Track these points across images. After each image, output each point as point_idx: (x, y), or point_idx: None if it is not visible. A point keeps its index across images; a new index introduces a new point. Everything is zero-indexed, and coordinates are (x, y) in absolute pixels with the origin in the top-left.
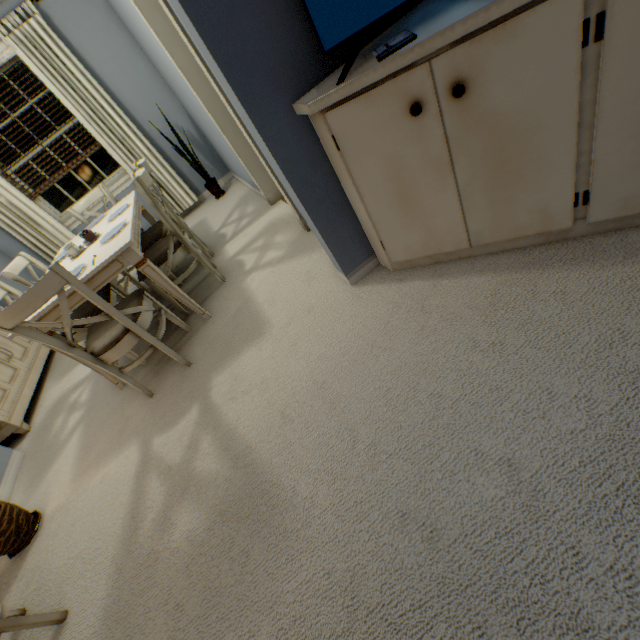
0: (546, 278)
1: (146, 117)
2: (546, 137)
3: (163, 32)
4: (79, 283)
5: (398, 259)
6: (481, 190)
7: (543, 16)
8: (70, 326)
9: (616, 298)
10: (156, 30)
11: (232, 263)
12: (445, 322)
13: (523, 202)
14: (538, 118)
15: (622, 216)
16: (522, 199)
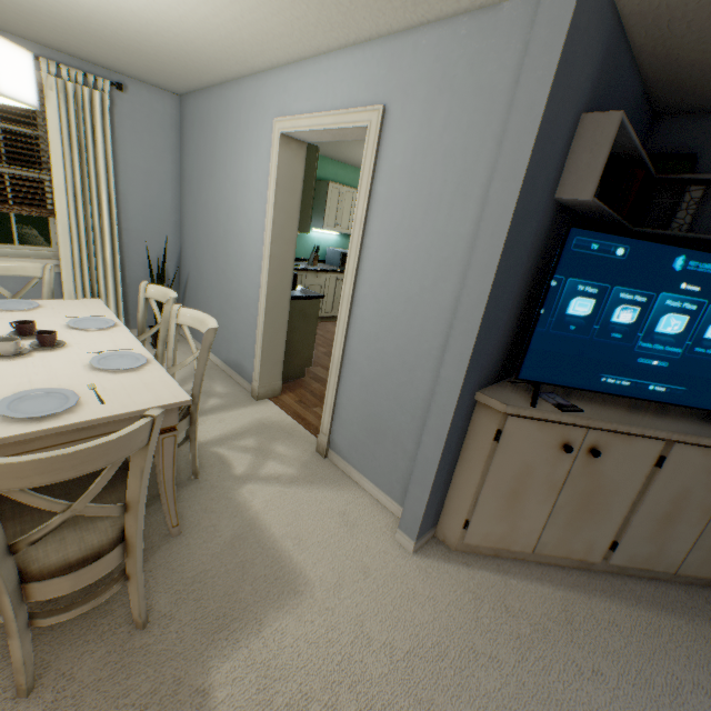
0: (595, 604)
1: (134, 230)
2: (616, 500)
3: (279, 225)
4: (152, 447)
5: (471, 541)
6: (566, 514)
7: (645, 443)
8: (71, 513)
9: (653, 640)
10: (275, 220)
11: (206, 453)
12: (538, 632)
13: (583, 533)
14: (618, 488)
15: (626, 565)
16: (584, 531)
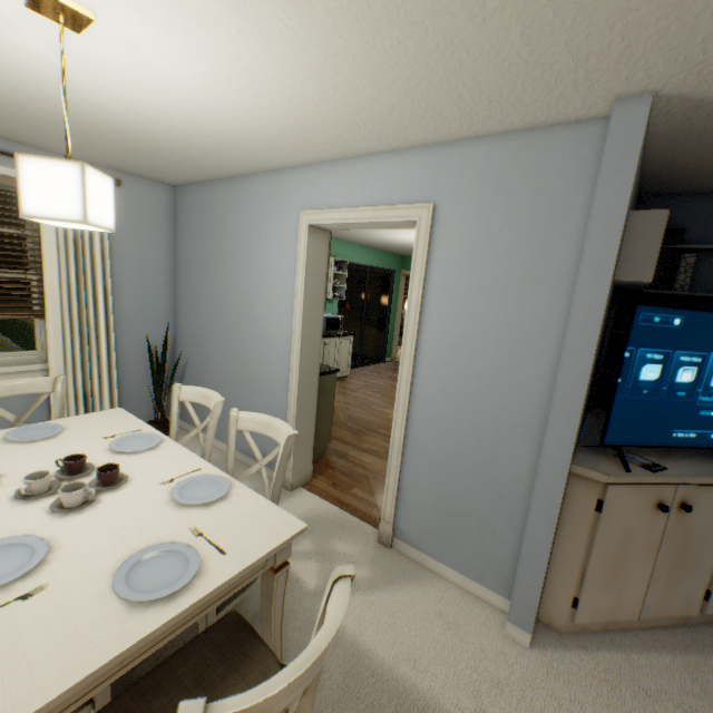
0: None
1: (127, 321)
2: (705, 549)
3: (308, 309)
4: None
5: (581, 619)
6: (664, 572)
7: None
8: None
9: None
10: (305, 305)
11: None
12: None
13: (680, 588)
14: (706, 536)
15: None
16: (681, 585)
